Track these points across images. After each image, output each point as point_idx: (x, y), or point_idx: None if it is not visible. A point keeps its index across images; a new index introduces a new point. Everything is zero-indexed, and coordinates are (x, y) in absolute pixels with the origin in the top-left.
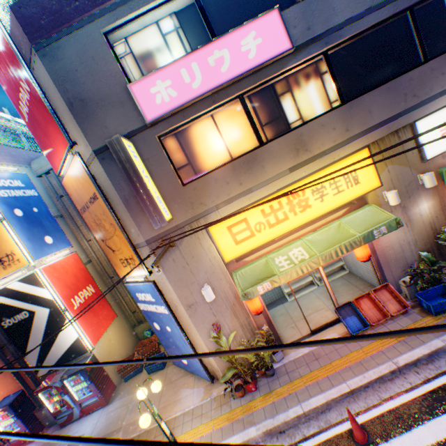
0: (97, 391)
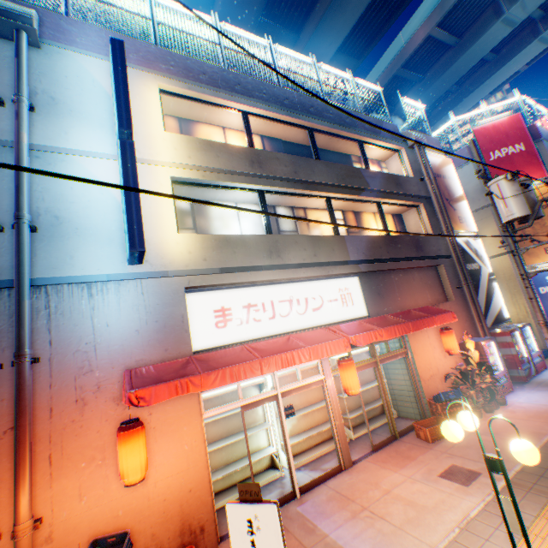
0: (539, 350)
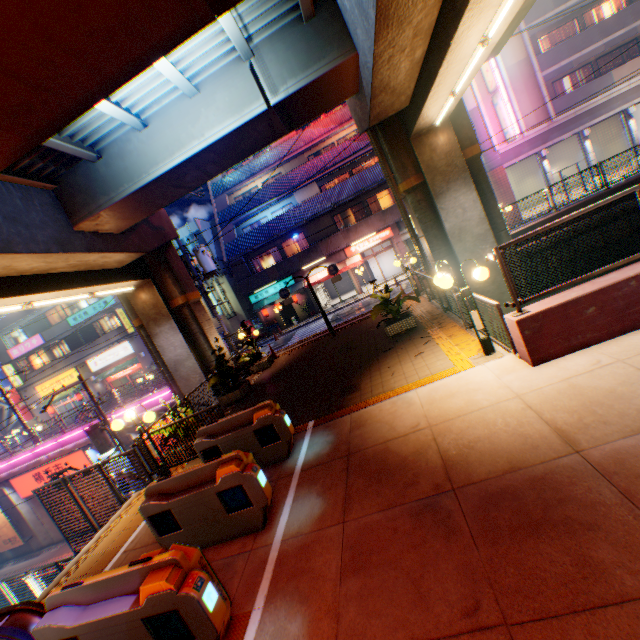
0: (25, 437)
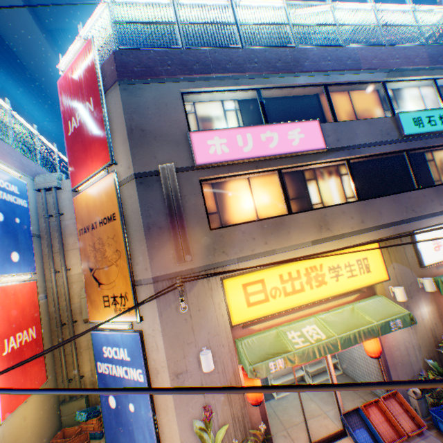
0: None
